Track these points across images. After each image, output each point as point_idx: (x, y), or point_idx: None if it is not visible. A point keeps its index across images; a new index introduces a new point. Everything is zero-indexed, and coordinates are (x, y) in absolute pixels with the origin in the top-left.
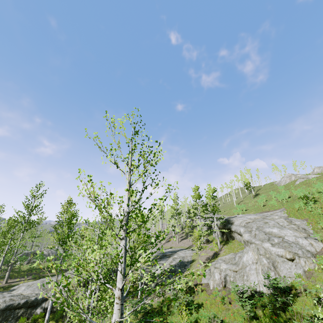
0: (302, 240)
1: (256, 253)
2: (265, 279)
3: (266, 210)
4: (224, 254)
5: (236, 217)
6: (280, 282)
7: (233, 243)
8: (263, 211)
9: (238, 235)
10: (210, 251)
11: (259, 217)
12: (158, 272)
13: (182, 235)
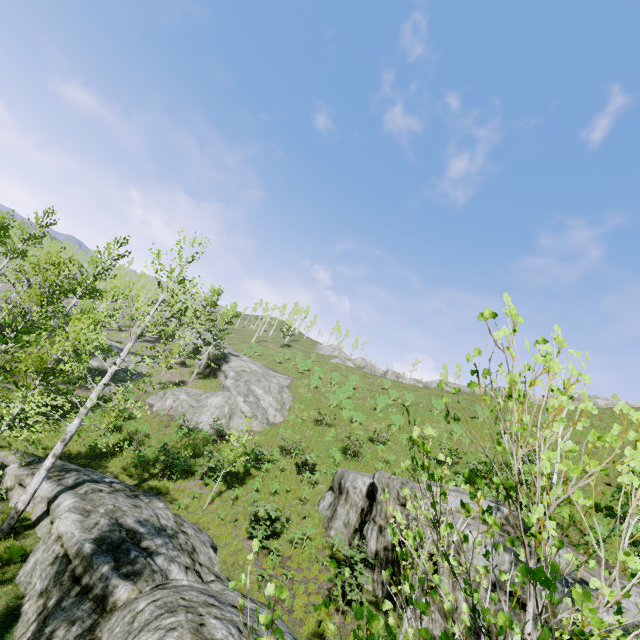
0: (272, 410)
1: (225, 400)
2: (214, 422)
3: (277, 369)
4: (193, 387)
5: (238, 358)
6: (223, 426)
7: (213, 382)
8: (273, 368)
9: (223, 377)
10: (178, 376)
11: (260, 372)
12: (90, 365)
13: (150, 336)
